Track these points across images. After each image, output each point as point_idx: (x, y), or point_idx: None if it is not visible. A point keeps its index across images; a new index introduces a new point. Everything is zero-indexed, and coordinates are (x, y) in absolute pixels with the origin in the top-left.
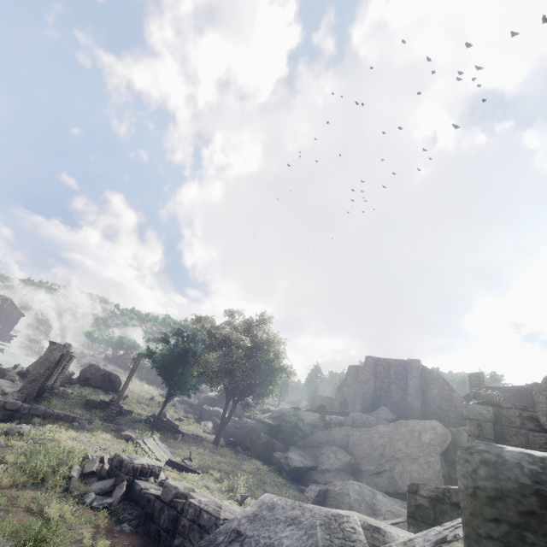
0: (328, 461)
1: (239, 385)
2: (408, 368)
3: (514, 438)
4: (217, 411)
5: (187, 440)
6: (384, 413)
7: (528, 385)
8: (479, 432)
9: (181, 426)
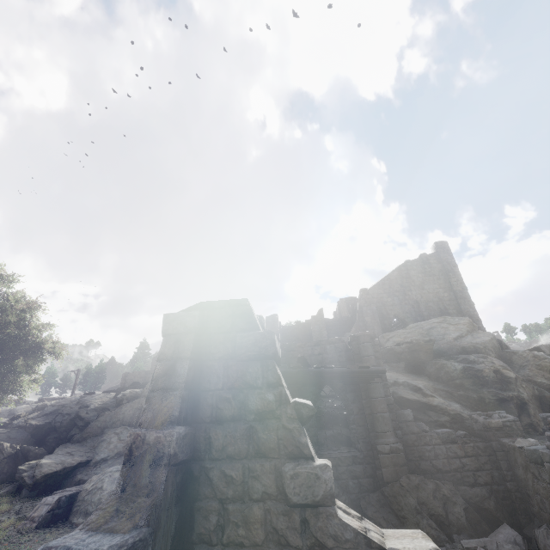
0: (107, 448)
1: None
2: None
3: (220, 348)
4: None
5: None
6: None
7: (311, 321)
8: (175, 351)
9: None
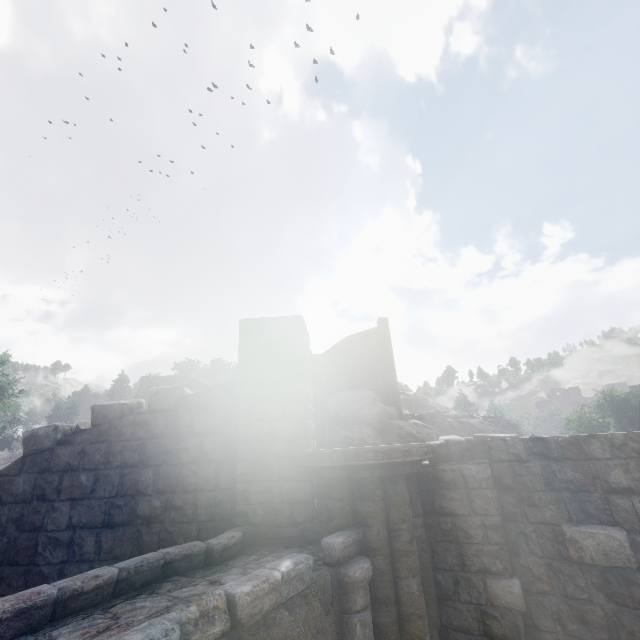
0: None
1: None
2: (181, 383)
3: None
4: None
5: None
6: None
7: None
8: None
9: None
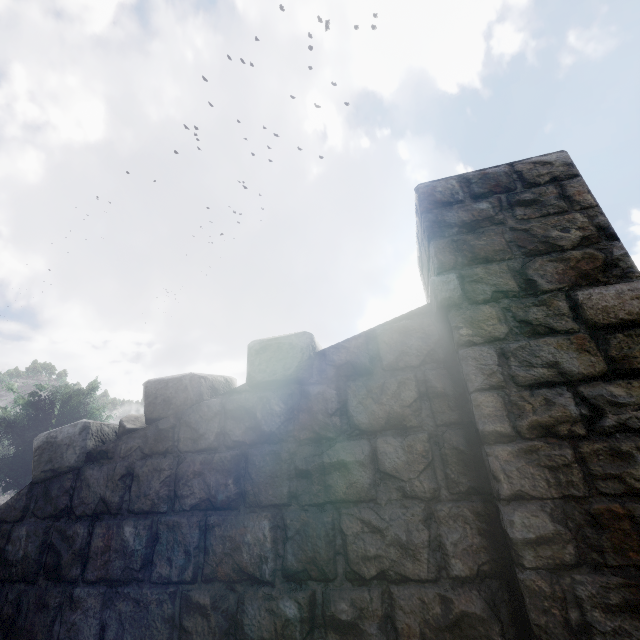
0: None
1: None
2: None
3: None
4: None
5: None
6: None
7: None
8: None
9: None
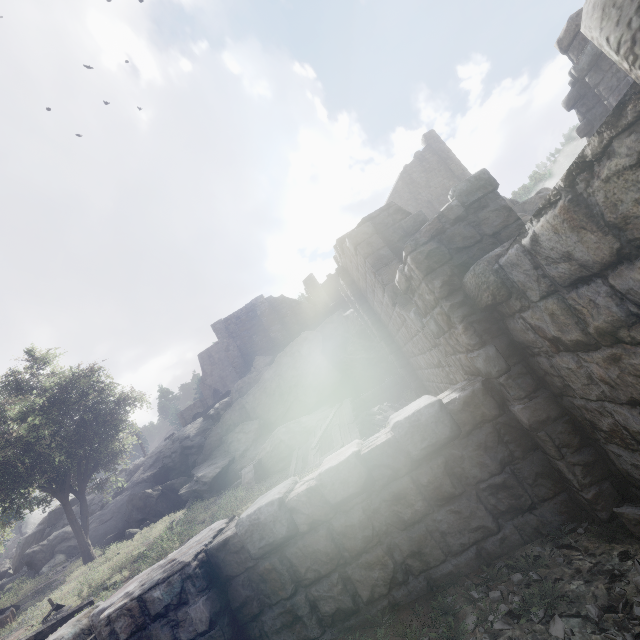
0: (241, 443)
1: (68, 468)
2: (257, 309)
3: (394, 235)
4: (59, 535)
5: (32, 604)
6: (261, 362)
7: None
8: (372, 248)
9: (3, 606)
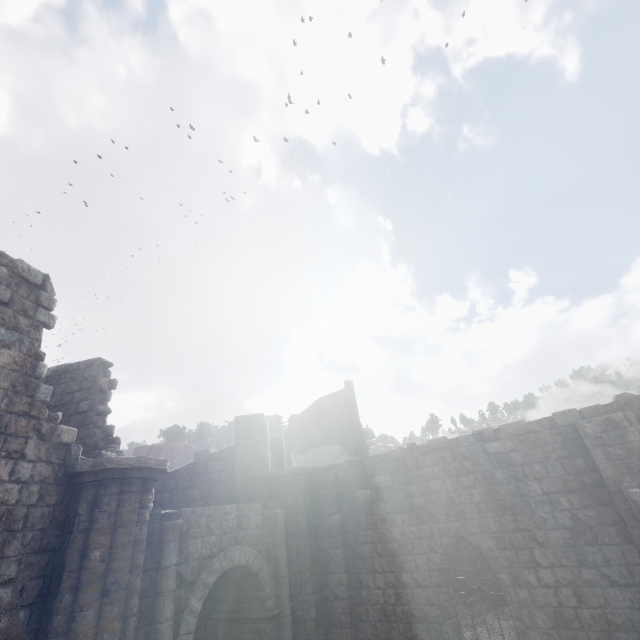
0: None
1: None
2: (176, 450)
3: None
4: None
5: None
6: None
7: None
8: None
9: None
